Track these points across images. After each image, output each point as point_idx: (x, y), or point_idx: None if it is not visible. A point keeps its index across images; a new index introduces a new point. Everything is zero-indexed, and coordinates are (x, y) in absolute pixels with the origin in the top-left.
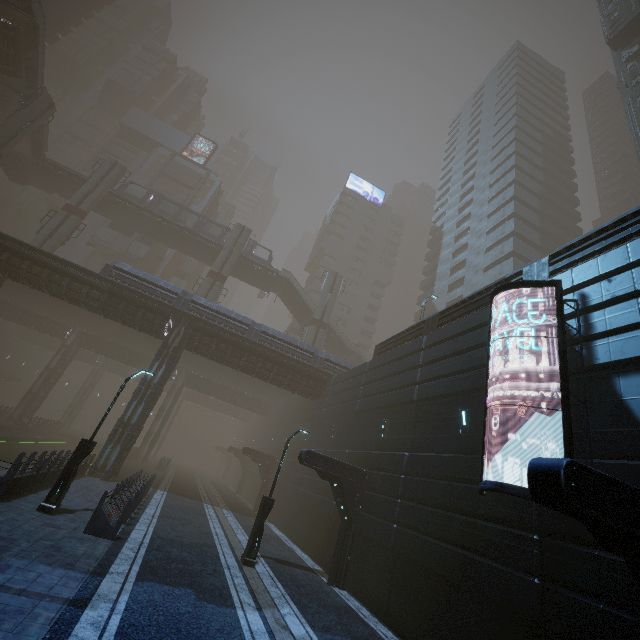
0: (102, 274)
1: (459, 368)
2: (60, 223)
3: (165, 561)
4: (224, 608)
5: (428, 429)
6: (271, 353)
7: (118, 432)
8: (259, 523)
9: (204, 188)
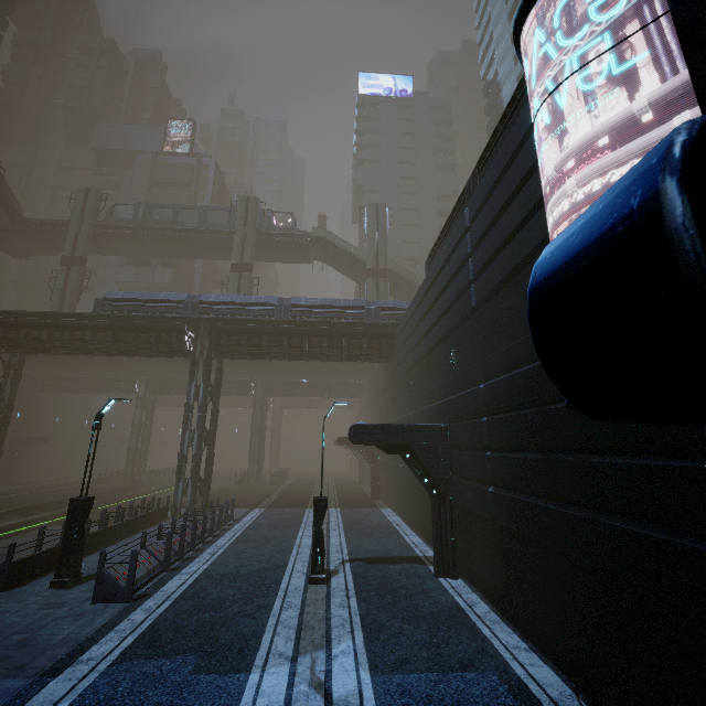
0: (96, 312)
1: (515, 223)
2: (65, 280)
3: (187, 614)
4: (230, 676)
5: (500, 340)
6: (314, 326)
7: (183, 467)
8: (315, 531)
9: (202, 178)
